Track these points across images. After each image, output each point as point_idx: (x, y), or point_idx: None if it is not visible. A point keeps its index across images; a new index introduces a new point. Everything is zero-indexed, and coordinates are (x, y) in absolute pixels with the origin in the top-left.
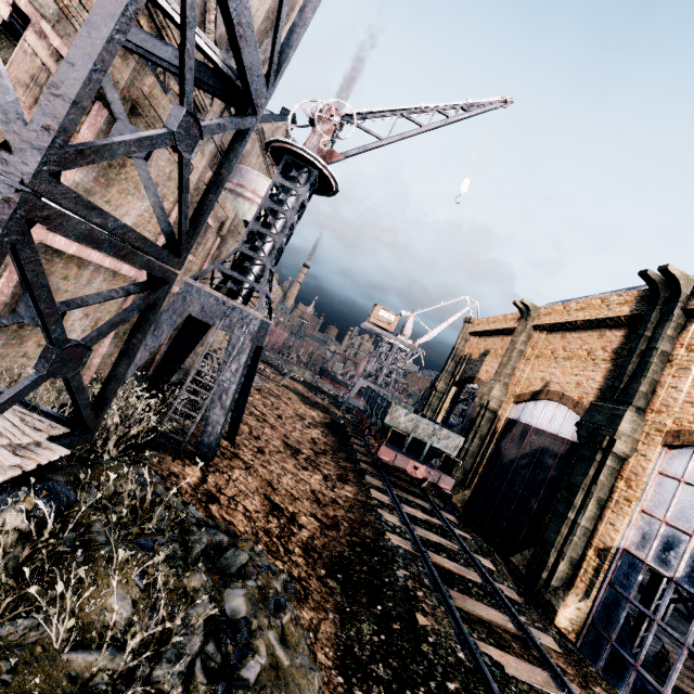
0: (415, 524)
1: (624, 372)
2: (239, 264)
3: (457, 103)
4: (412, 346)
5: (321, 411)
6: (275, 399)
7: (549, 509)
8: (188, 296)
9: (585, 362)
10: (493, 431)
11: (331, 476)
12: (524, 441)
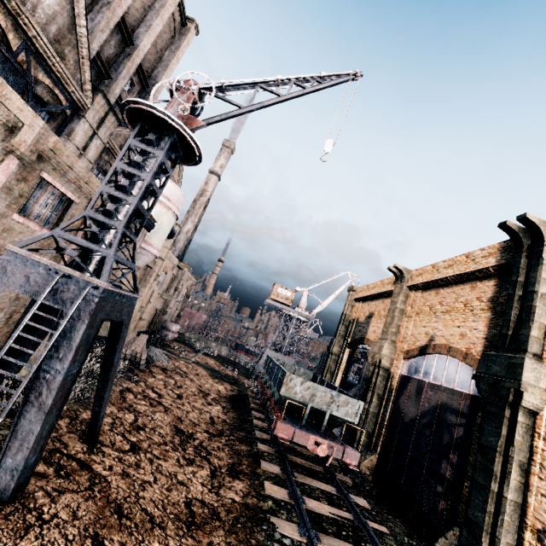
0: (320, 529)
1: (508, 318)
2: (84, 228)
3: (311, 75)
4: (308, 316)
5: (229, 383)
6: (181, 377)
7: (463, 475)
8: (9, 267)
9: (463, 314)
10: (389, 388)
11: (220, 468)
12: (421, 398)
